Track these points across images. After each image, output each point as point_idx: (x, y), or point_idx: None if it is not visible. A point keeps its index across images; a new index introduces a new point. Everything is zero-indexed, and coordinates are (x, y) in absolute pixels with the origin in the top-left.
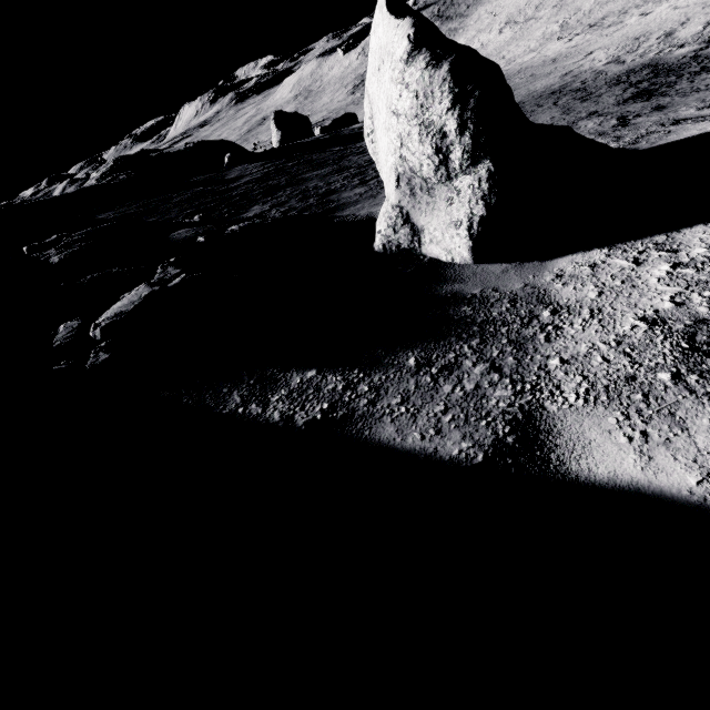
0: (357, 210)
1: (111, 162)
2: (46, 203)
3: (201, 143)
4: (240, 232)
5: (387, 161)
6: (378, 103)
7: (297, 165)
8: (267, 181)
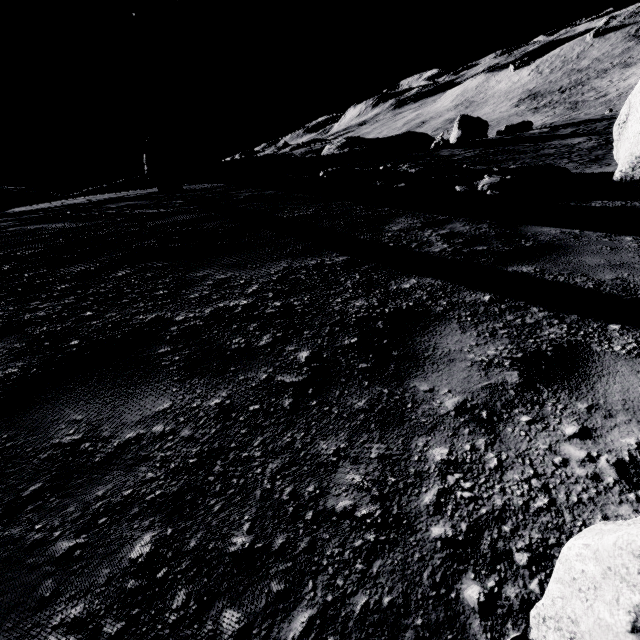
0: (580, 171)
1: (343, 140)
2: (323, 157)
3: (408, 133)
4: (519, 168)
5: (637, 136)
6: (638, 107)
7: (499, 152)
8: (484, 157)
